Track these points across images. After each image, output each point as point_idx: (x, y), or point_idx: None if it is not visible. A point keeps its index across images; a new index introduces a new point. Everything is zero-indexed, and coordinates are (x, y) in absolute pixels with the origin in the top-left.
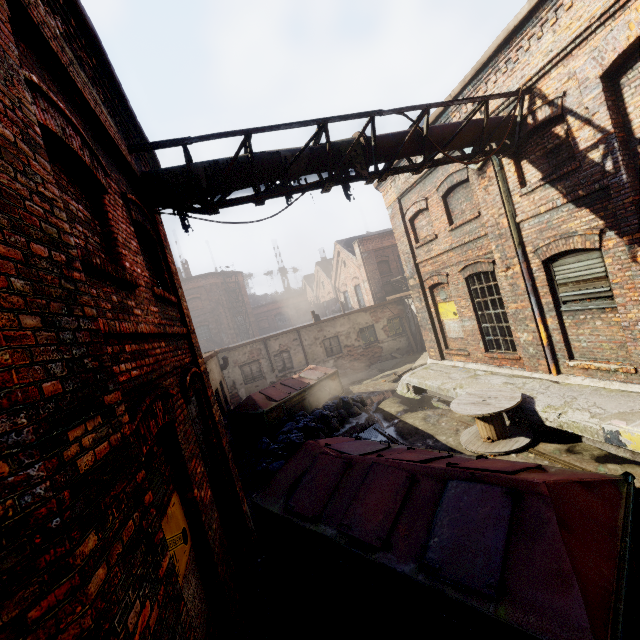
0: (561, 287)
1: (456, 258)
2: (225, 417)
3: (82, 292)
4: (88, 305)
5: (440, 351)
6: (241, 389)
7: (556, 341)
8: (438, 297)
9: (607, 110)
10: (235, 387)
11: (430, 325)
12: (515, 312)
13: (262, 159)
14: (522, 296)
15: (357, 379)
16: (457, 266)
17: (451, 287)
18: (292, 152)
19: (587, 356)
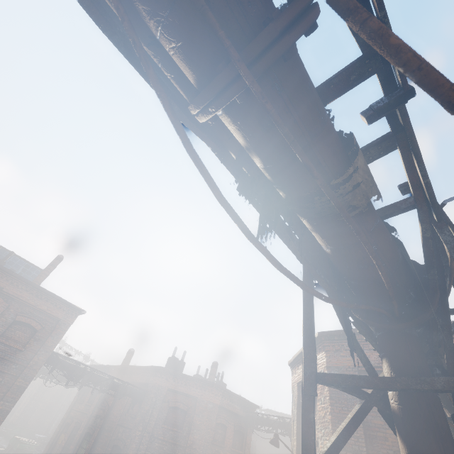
0: None
1: None
2: None
3: (208, 448)
4: (208, 450)
5: None
6: None
7: None
8: None
9: None
10: None
11: None
12: None
13: (268, 420)
14: None
15: None
16: None
17: None
18: (274, 421)
19: None
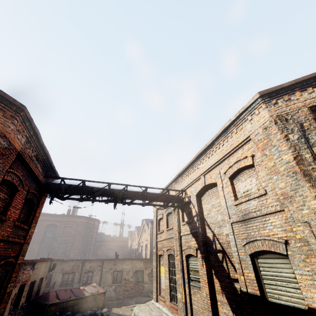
0: (190, 271)
1: (167, 244)
2: (28, 301)
3: None
4: None
5: (157, 295)
6: (56, 289)
7: (188, 302)
8: (161, 262)
9: (197, 206)
10: (54, 286)
11: (155, 277)
12: (177, 279)
13: (87, 188)
14: (179, 271)
15: (121, 304)
16: (166, 248)
17: (164, 258)
18: (98, 188)
19: (196, 315)
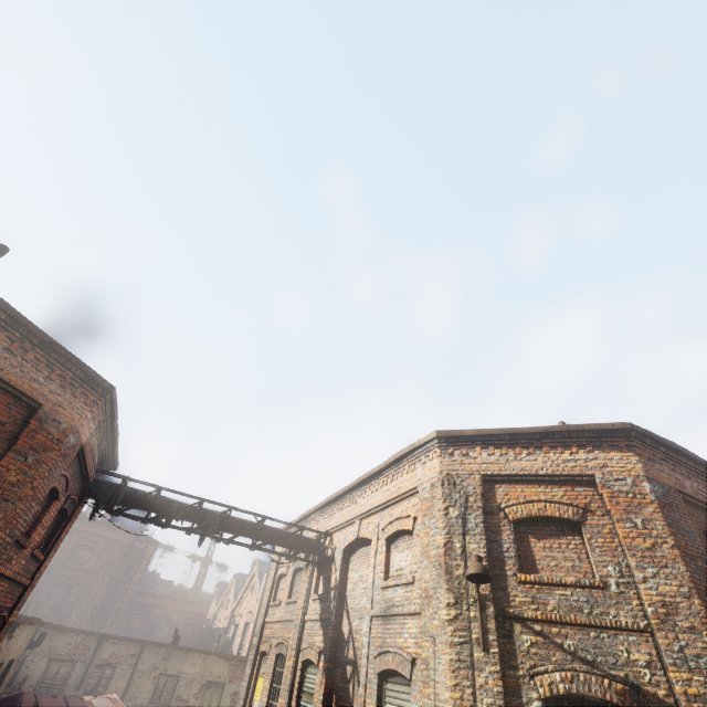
0: (304, 694)
1: (280, 631)
2: None
3: (5, 553)
4: (2, 558)
5: None
6: None
7: None
8: (262, 668)
9: (340, 570)
10: (21, 687)
11: (243, 700)
12: None
13: (162, 501)
14: (286, 691)
15: None
16: (278, 640)
17: (268, 660)
18: (180, 505)
19: None
